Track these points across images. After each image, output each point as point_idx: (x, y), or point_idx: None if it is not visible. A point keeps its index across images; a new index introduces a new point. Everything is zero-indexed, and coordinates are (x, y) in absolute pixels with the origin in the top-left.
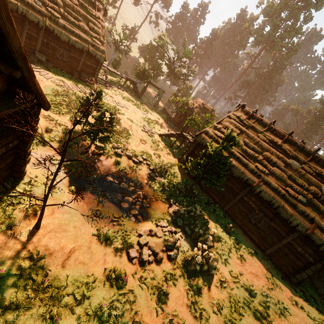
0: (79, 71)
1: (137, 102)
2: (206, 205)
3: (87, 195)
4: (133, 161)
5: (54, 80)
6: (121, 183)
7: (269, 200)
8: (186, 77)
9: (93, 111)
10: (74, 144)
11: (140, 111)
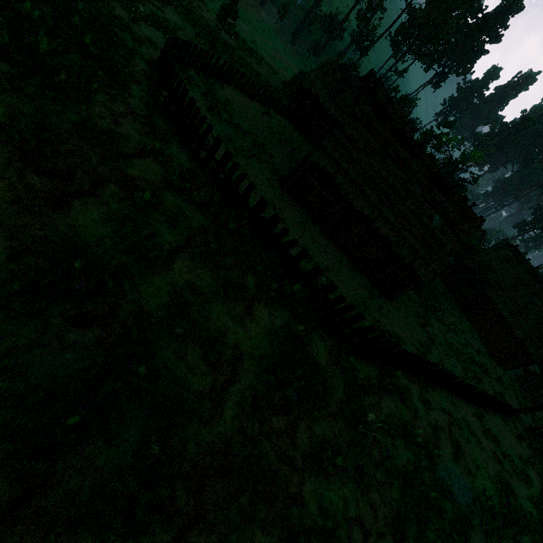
0: None
1: None
2: (455, 308)
3: None
4: None
5: None
6: None
7: (505, 316)
8: (463, 182)
9: None
10: None
11: None
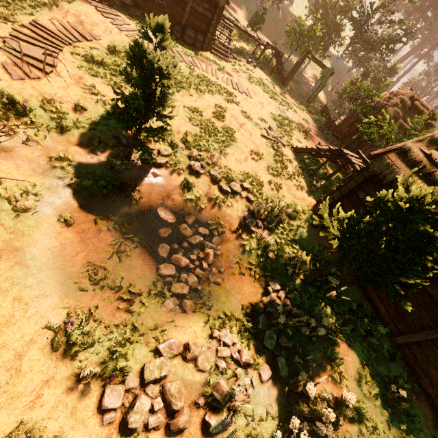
0: (185, 25)
1: (276, 88)
2: (351, 316)
3: (99, 235)
4: (220, 188)
5: (132, 34)
6: (182, 224)
7: None
8: (388, 44)
9: (179, 90)
10: (113, 138)
11: (274, 103)
